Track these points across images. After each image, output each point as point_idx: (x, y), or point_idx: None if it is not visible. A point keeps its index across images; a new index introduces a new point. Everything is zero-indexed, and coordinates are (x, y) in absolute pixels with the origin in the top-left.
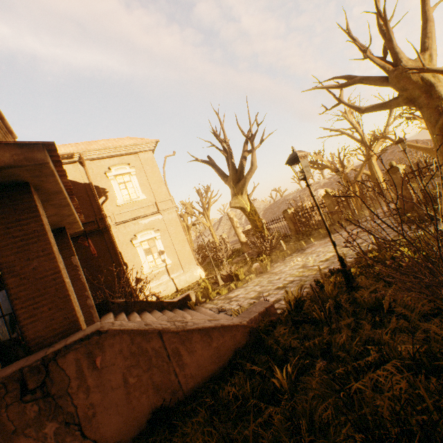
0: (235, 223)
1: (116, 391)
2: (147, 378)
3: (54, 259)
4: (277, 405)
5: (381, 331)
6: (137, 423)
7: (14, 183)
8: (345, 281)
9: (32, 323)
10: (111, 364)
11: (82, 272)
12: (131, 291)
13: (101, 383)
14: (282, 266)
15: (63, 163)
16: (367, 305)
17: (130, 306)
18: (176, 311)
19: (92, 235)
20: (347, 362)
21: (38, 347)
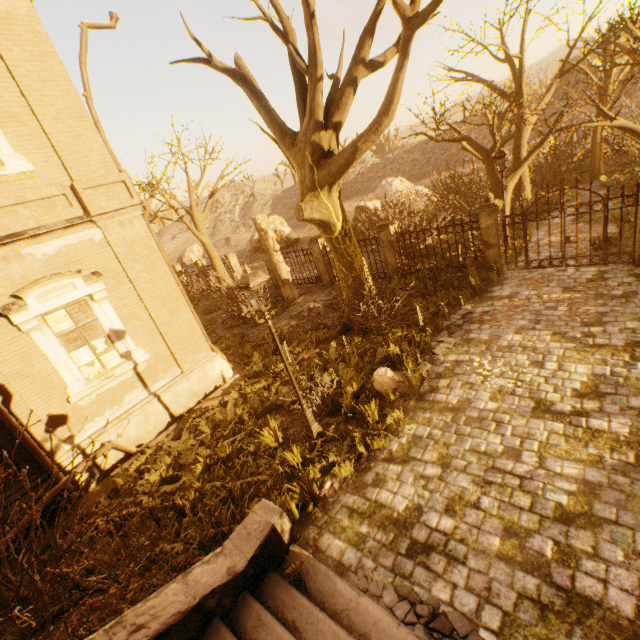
0: (271, 243)
1: None
2: None
3: None
4: None
5: None
6: None
7: None
8: None
9: None
10: None
11: None
12: (40, 459)
13: None
14: (458, 385)
15: None
16: None
17: None
18: (264, 634)
19: None
20: None
21: None
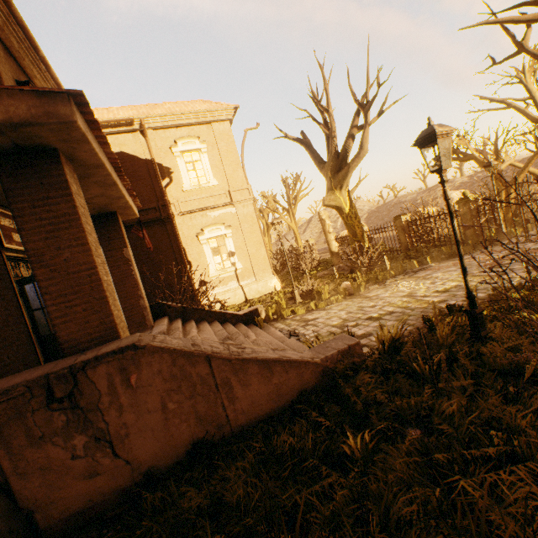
0: (327, 227)
1: (153, 414)
2: (189, 406)
3: (89, 251)
4: (343, 473)
5: (515, 410)
6: (175, 451)
7: (39, 149)
8: (470, 327)
9: (65, 323)
10: (147, 384)
11: (135, 268)
12: (194, 295)
13: (136, 404)
14: (381, 291)
15: (121, 131)
16: (498, 366)
17: (188, 313)
18: (239, 327)
19: (153, 225)
20: (454, 445)
21: (72, 350)
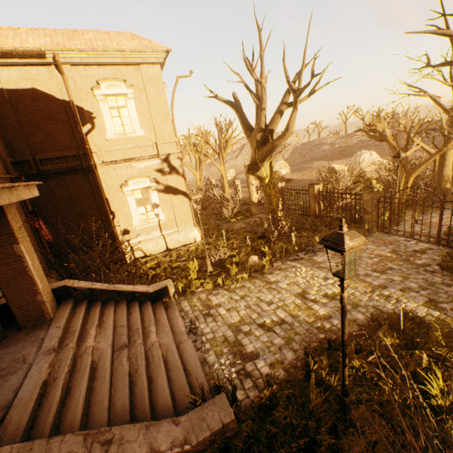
0: (251, 179)
1: None
2: None
3: None
4: None
5: None
6: None
7: None
8: (339, 406)
9: None
10: None
11: (31, 262)
12: (117, 243)
13: None
14: (281, 275)
15: (31, 63)
16: None
17: (96, 295)
18: (146, 309)
19: (74, 173)
20: None
21: None
